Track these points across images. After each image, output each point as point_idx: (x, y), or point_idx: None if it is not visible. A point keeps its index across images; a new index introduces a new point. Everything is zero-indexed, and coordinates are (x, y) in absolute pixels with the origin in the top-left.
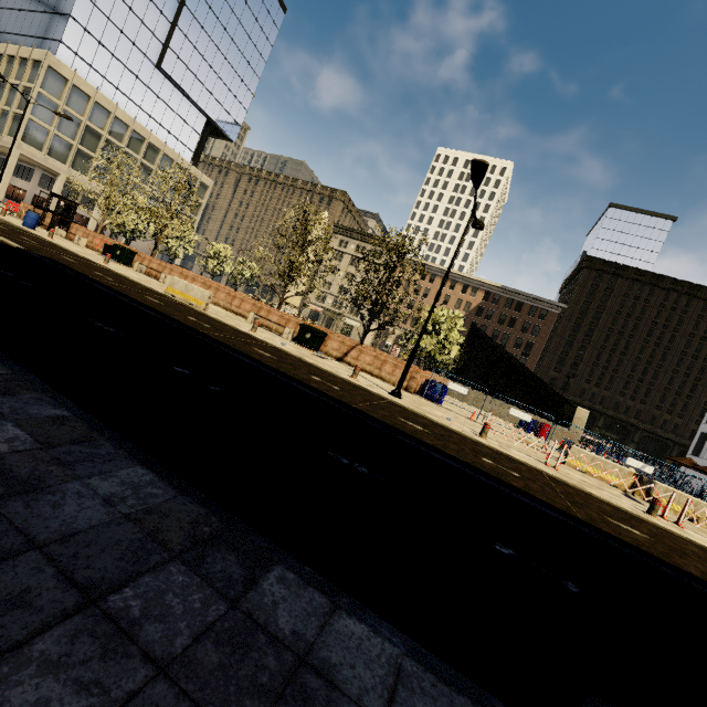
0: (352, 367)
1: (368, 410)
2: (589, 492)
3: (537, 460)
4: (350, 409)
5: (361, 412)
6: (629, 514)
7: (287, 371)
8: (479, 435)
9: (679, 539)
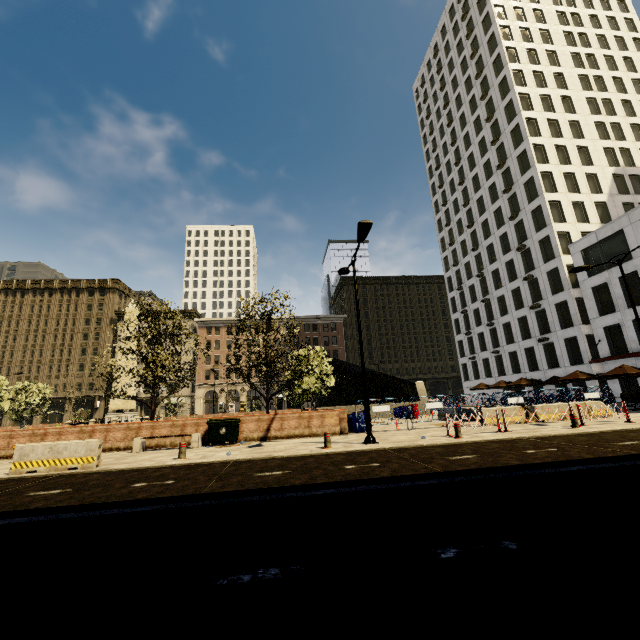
0: (281, 439)
1: (444, 467)
2: (554, 434)
3: (491, 432)
4: (456, 475)
5: (460, 472)
6: (584, 434)
7: (343, 476)
8: (457, 437)
9: (618, 433)
